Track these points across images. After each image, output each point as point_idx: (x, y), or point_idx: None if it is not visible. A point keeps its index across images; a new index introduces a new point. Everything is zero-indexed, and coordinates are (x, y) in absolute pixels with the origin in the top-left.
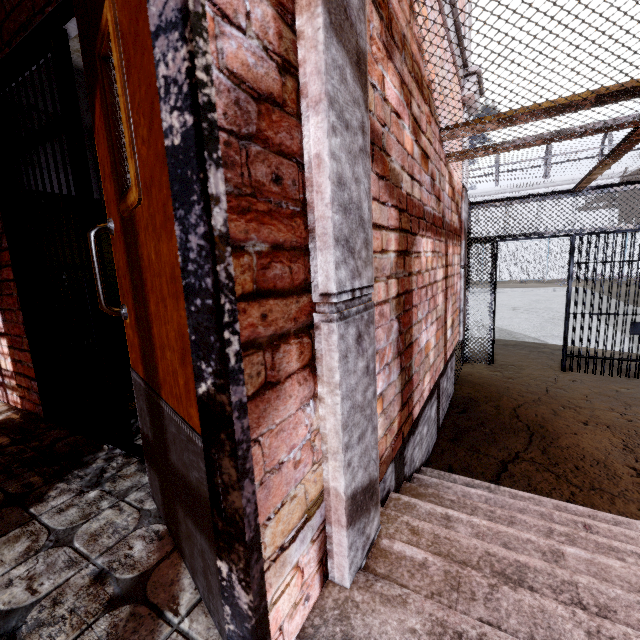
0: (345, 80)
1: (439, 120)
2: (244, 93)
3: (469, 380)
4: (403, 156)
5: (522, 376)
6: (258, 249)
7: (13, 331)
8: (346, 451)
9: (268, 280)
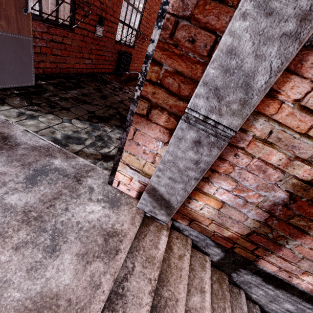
0: None
1: None
2: None
3: None
4: None
5: None
6: (165, 68)
7: None
8: (159, 170)
9: (164, 82)
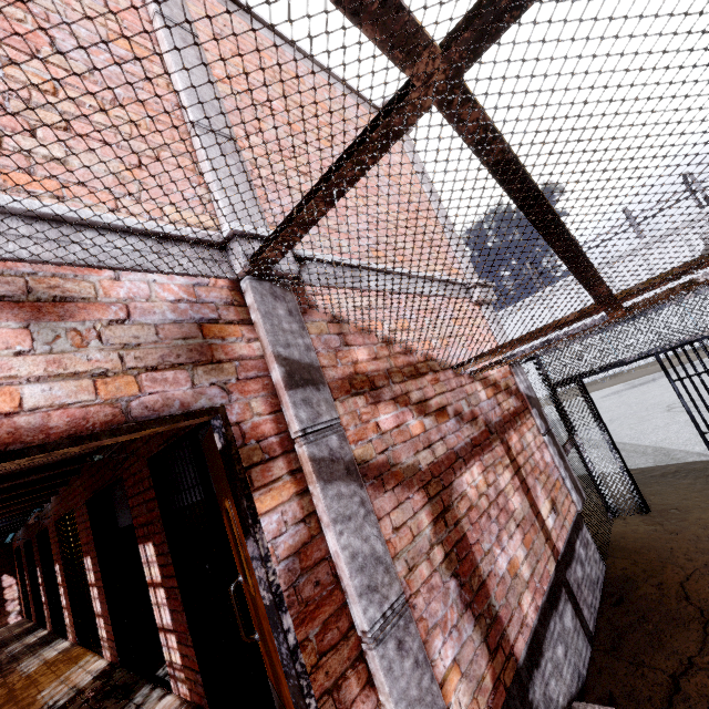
0: (342, 495)
1: (448, 361)
2: (291, 559)
3: (622, 546)
4: (414, 443)
5: (688, 525)
6: (315, 633)
7: (180, 629)
8: None
9: (325, 647)
